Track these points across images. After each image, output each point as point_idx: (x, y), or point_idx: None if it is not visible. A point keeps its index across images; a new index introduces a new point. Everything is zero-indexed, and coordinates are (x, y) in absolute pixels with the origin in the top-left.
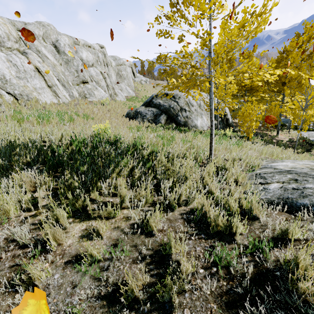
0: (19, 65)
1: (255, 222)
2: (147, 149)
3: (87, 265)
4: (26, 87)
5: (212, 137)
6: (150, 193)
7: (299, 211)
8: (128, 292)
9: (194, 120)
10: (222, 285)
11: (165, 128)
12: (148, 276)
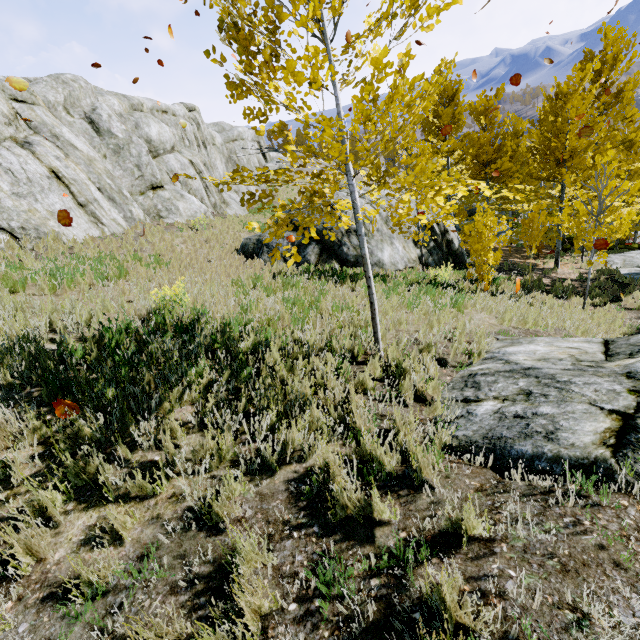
0: (17, 170)
1: (422, 496)
2: (249, 338)
3: (83, 603)
4: (34, 212)
5: (374, 308)
6: (236, 438)
7: (514, 468)
8: None
9: (375, 252)
10: (320, 638)
11: (314, 273)
12: (188, 623)
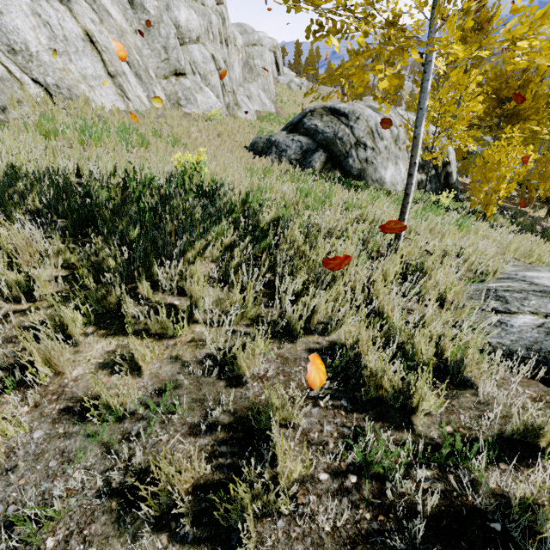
0: (54, 25)
1: (465, 394)
2: (269, 213)
3: (99, 423)
4: (68, 72)
5: (408, 201)
6: (256, 299)
7: None
8: (160, 496)
9: (379, 169)
10: (361, 519)
11: (319, 178)
12: (210, 468)
